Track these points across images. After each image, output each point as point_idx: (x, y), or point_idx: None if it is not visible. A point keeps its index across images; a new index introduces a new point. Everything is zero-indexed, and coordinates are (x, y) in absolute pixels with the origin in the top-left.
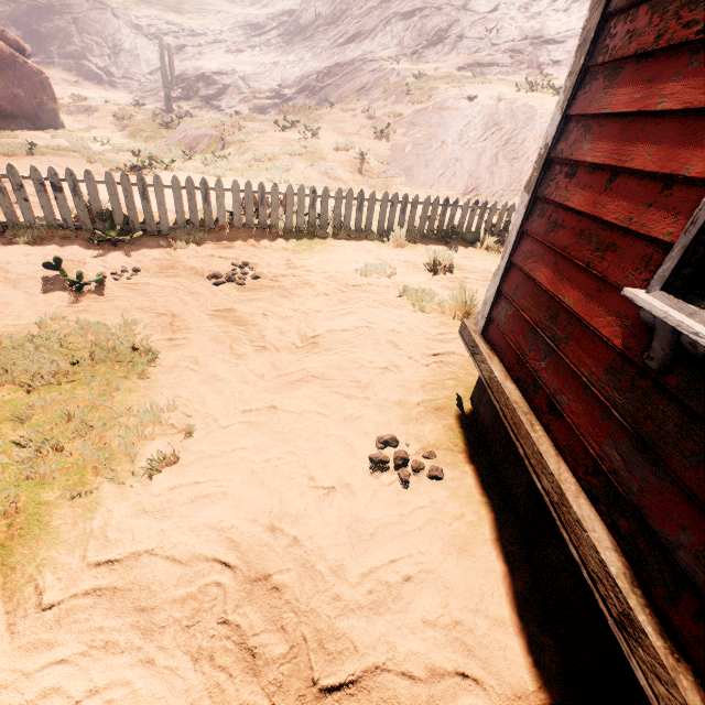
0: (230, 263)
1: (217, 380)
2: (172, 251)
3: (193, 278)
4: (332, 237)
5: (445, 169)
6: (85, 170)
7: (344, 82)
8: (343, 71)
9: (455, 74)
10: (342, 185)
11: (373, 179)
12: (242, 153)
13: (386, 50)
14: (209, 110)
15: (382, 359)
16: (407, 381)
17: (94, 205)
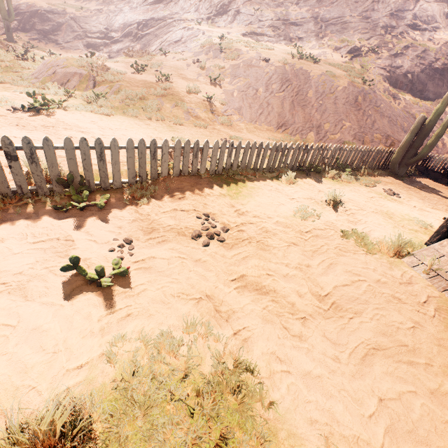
0: (195, 216)
1: (314, 379)
2: (137, 208)
3: (181, 240)
4: (245, 179)
5: (262, 109)
6: (43, 137)
7: (161, 33)
8: (158, 24)
9: (242, 38)
10: (202, 122)
11: (220, 116)
12: (115, 92)
13: (188, 13)
14: (48, 43)
15: (404, 317)
16: (439, 339)
17: (51, 169)
